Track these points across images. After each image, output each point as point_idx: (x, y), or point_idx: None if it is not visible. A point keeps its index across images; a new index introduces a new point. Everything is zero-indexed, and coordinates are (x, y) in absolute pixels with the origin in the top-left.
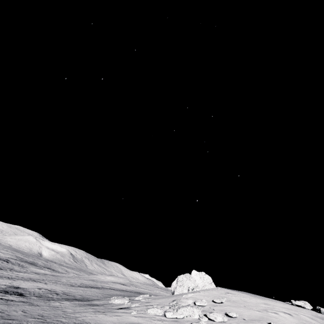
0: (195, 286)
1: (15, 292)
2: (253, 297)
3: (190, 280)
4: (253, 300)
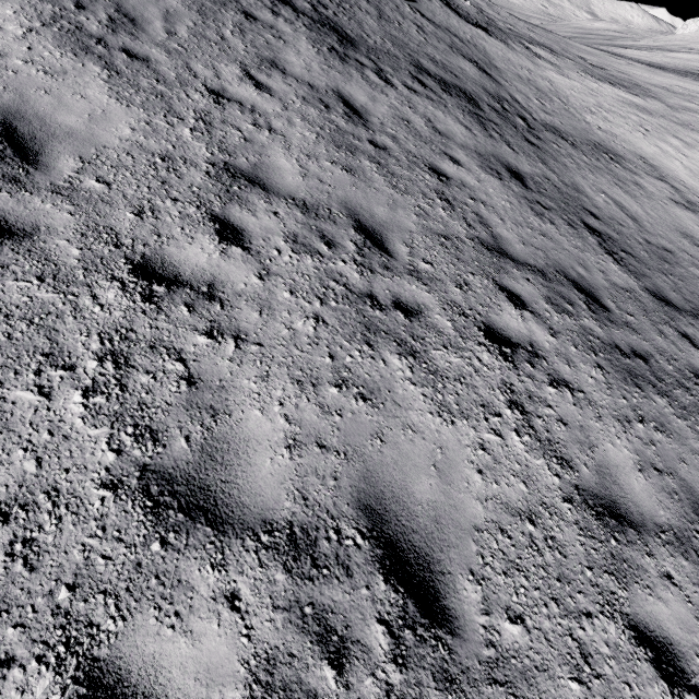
0: (697, 29)
1: None
2: None
3: (696, 24)
4: None
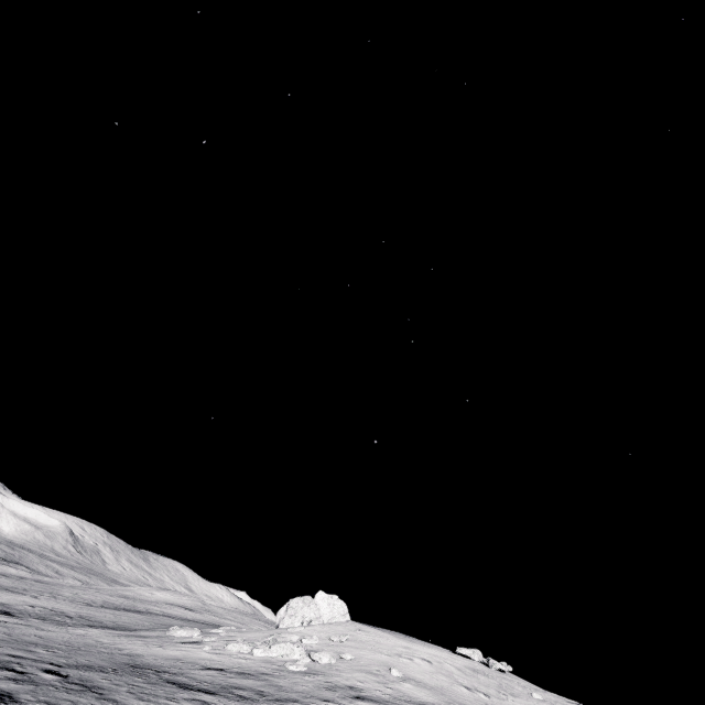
0: (316, 618)
1: None
2: (395, 639)
3: (310, 607)
4: (391, 642)
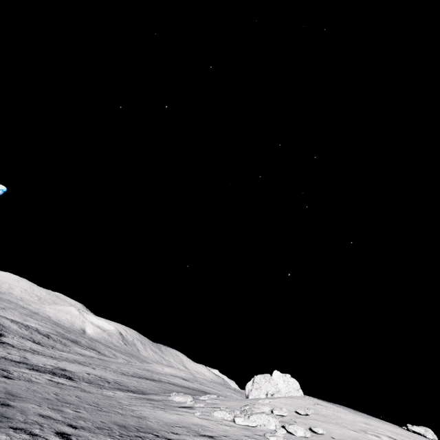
0: (276, 391)
1: (64, 375)
2: (351, 414)
3: (270, 382)
4: (350, 417)
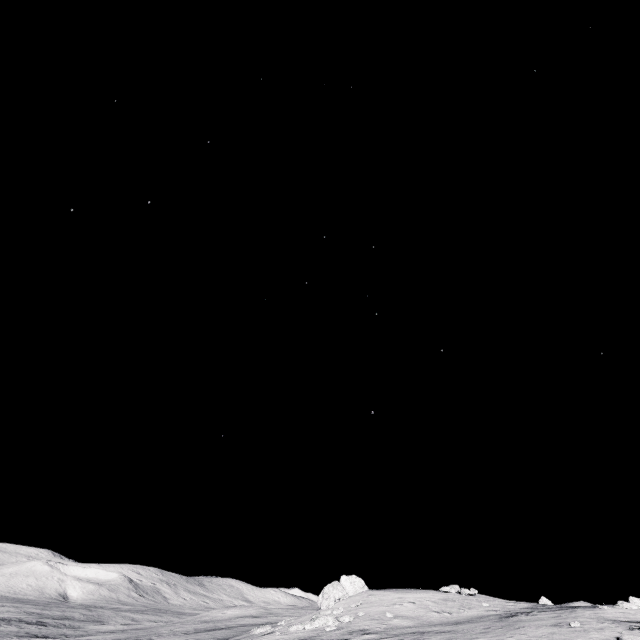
0: (343, 595)
1: None
2: (394, 594)
3: (338, 589)
4: (390, 597)
